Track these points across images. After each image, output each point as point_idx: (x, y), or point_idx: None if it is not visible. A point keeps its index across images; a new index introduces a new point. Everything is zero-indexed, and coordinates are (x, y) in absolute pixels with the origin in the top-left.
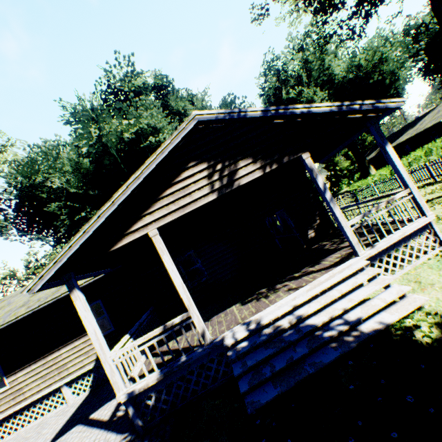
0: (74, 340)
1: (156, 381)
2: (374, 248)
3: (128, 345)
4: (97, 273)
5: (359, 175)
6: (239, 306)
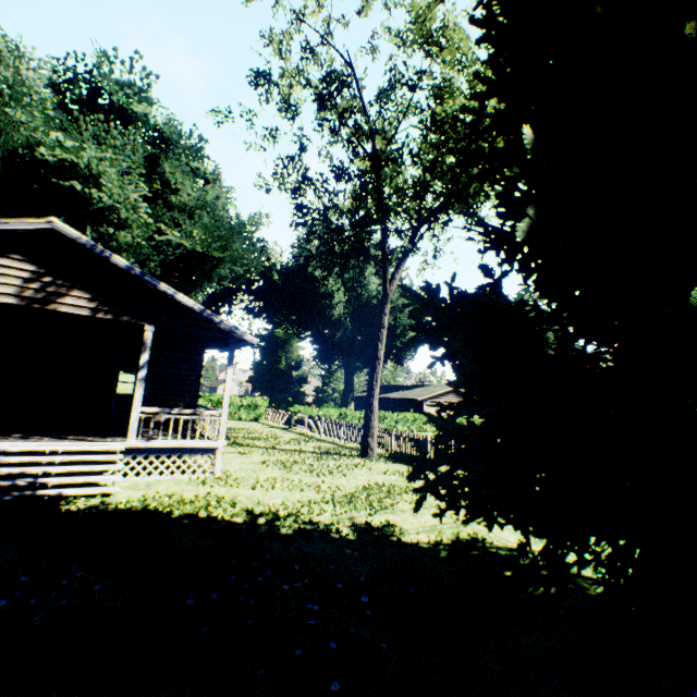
0: None
1: None
2: (147, 443)
3: None
4: None
5: None
6: None
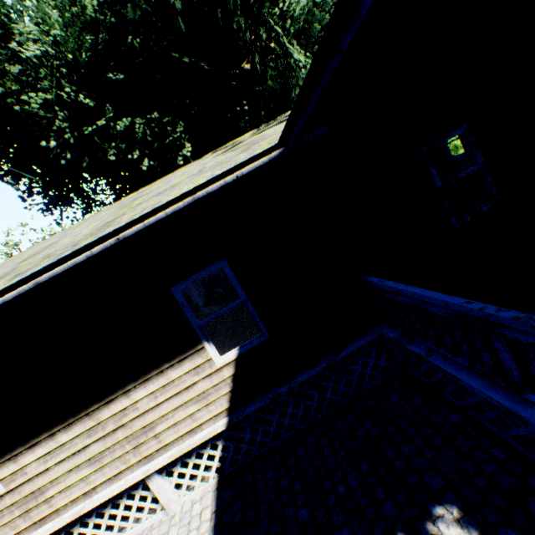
0: (165, 366)
1: None
2: None
3: None
4: None
5: None
6: None
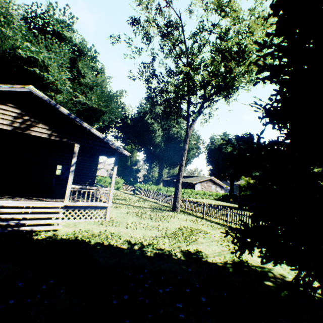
0: None
1: None
2: (74, 203)
3: None
4: None
5: None
6: None
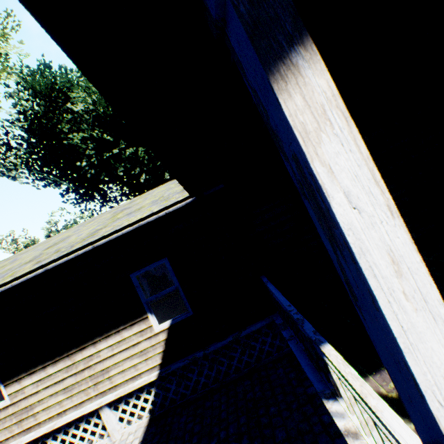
0: (121, 328)
1: None
2: None
3: None
4: None
5: None
6: None
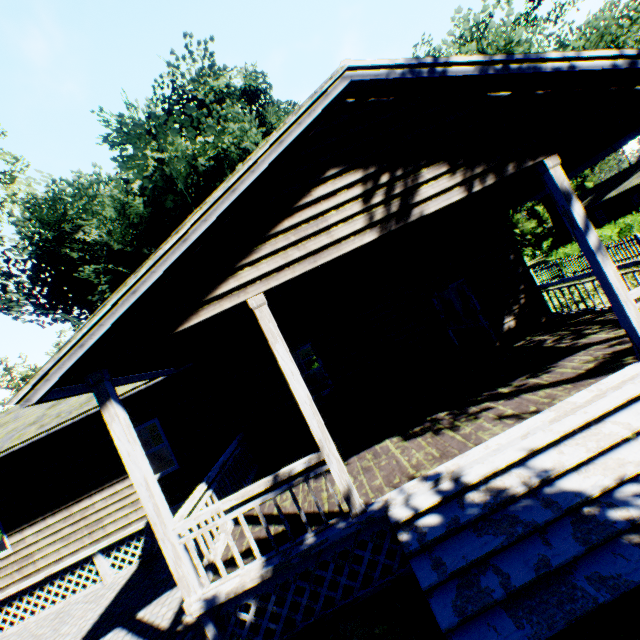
0: (115, 481)
1: (259, 580)
2: None
3: (206, 509)
4: (151, 374)
5: (550, 243)
6: (398, 441)
